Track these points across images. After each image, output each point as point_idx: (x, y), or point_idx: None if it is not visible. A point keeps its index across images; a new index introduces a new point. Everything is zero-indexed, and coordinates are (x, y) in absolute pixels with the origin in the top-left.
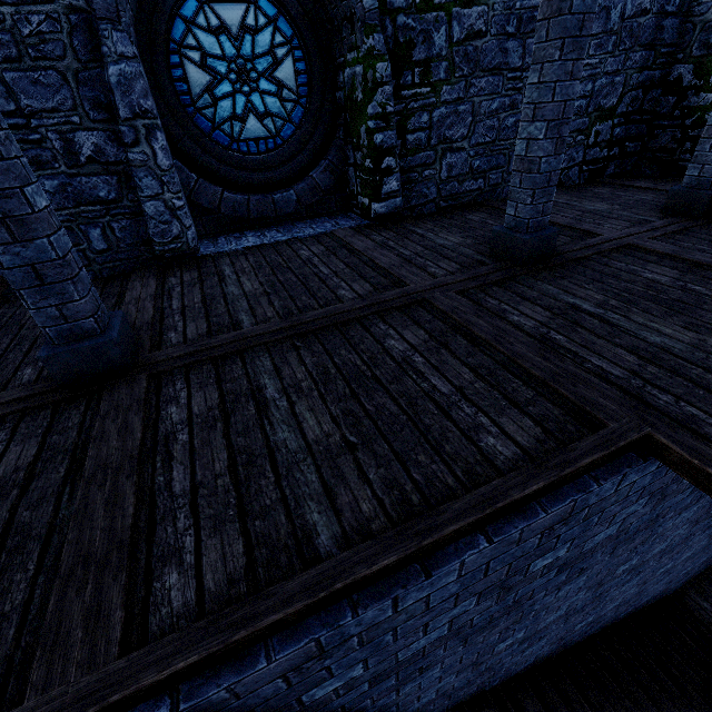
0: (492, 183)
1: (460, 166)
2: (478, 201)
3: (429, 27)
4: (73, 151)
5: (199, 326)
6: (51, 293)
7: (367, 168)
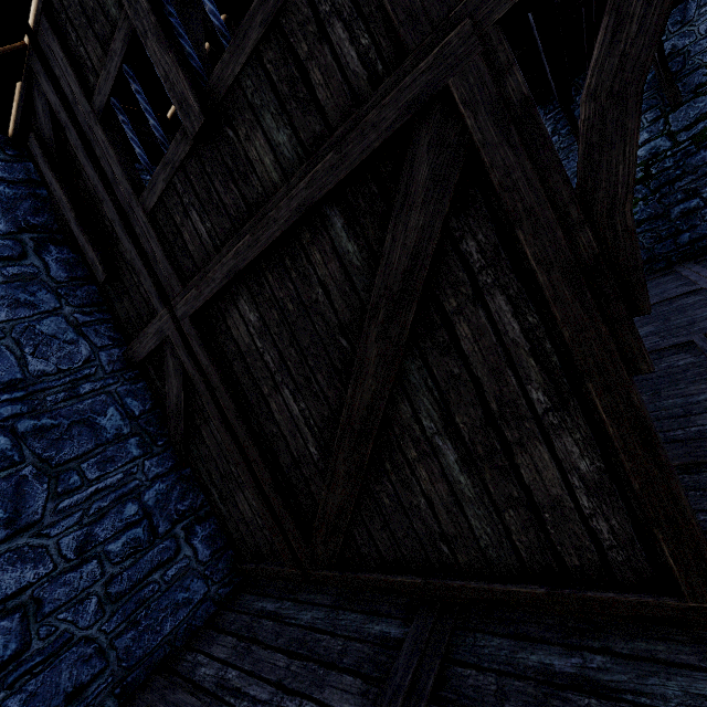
0: None
1: None
2: None
3: None
4: None
5: None
6: None
7: None
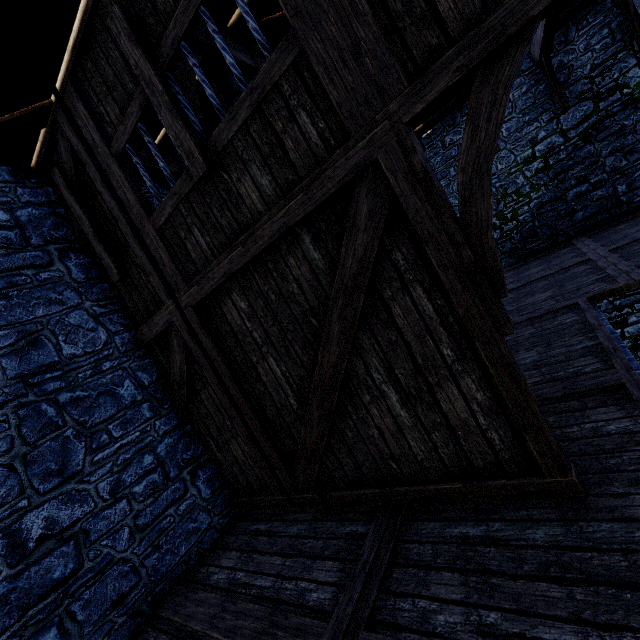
0: None
1: None
2: None
3: None
4: None
5: None
6: None
7: None
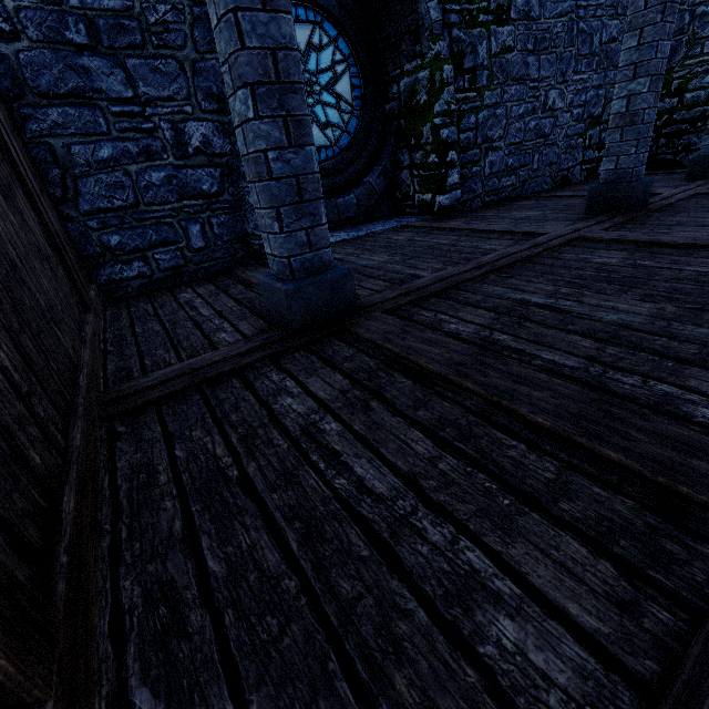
0: (521, 179)
1: (498, 163)
2: (513, 196)
3: (475, 40)
4: (182, 142)
5: (374, 283)
6: (305, 213)
7: (431, 163)
